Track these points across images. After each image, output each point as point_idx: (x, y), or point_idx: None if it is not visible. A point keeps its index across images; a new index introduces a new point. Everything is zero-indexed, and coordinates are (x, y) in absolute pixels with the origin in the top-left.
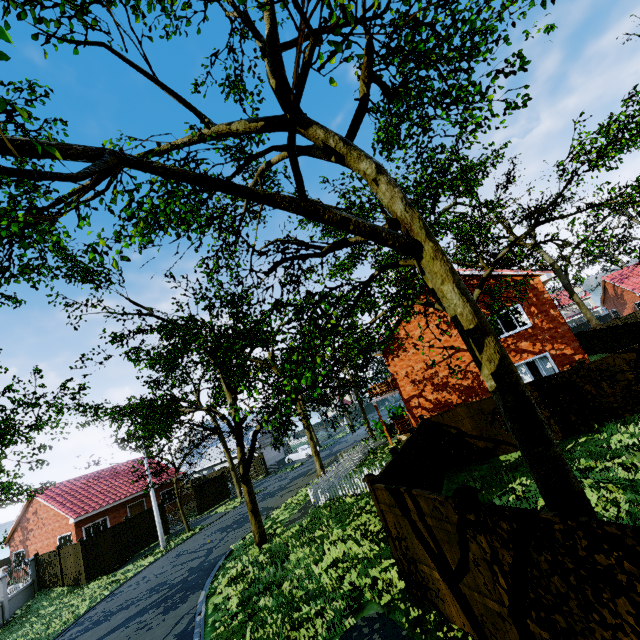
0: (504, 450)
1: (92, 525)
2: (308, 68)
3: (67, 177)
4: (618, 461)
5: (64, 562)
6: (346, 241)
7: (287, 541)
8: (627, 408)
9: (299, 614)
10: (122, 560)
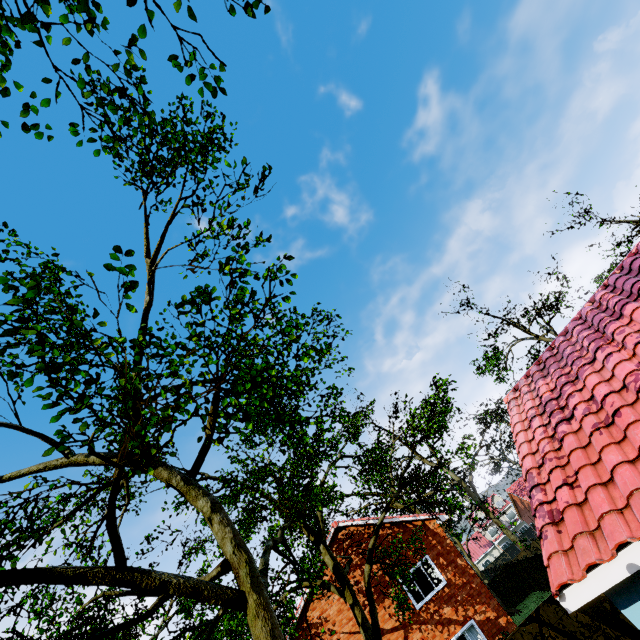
0: None
1: None
2: (119, 480)
3: None
4: None
5: None
6: None
7: None
8: None
9: None
10: None
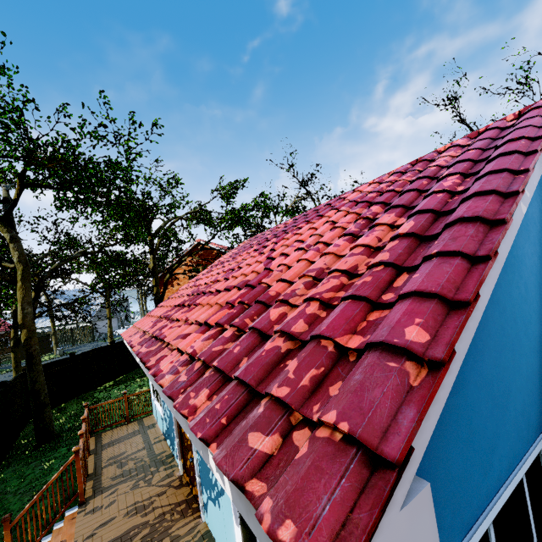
0: None
1: None
2: None
3: None
4: None
5: None
6: (1, 264)
7: None
8: None
9: None
10: None
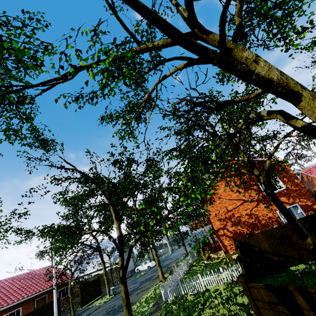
0: (292, 263)
1: (9, 314)
2: None
3: None
4: None
5: None
6: (232, 100)
7: None
8: None
9: None
10: None
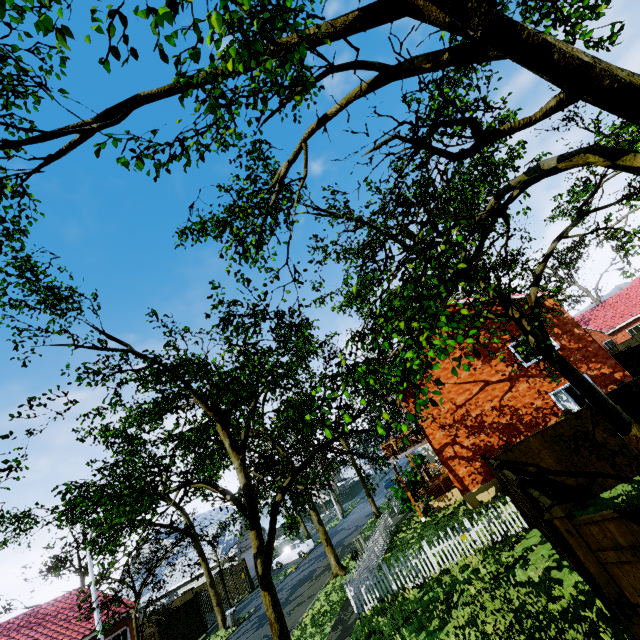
0: (603, 485)
1: None
2: None
3: None
4: None
5: None
6: (495, 130)
7: None
8: None
9: None
10: None
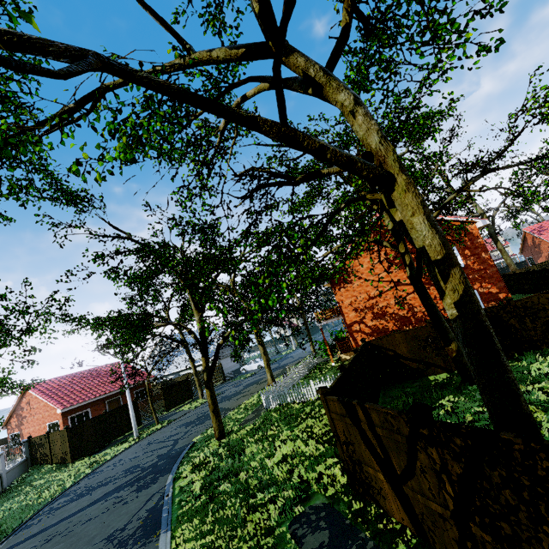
0: (433, 371)
1: (76, 415)
2: None
3: (48, 72)
4: (538, 386)
5: (53, 444)
6: (318, 172)
7: (243, 437)
8: (545, 341)
9: (254, 500)
10: (102, 445)
